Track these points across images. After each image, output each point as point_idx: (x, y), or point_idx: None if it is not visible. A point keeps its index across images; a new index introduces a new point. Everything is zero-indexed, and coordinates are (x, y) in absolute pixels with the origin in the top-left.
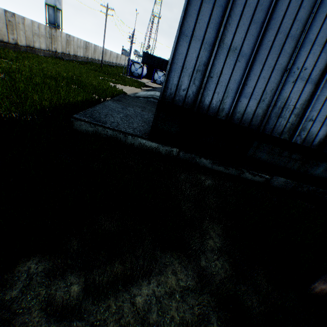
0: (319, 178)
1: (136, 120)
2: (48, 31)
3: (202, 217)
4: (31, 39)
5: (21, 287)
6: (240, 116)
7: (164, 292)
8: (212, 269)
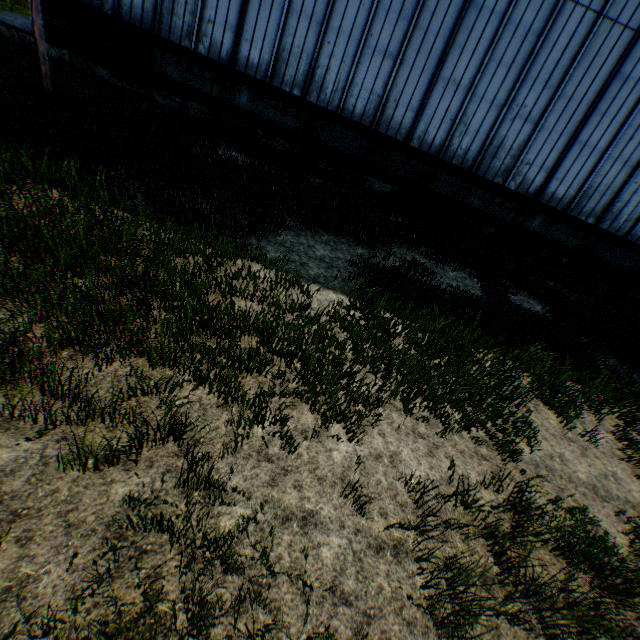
0: (247, 112)
1: None
2: None
3: None
4: None
5: None
6: (129, 13)
7: None
8: None
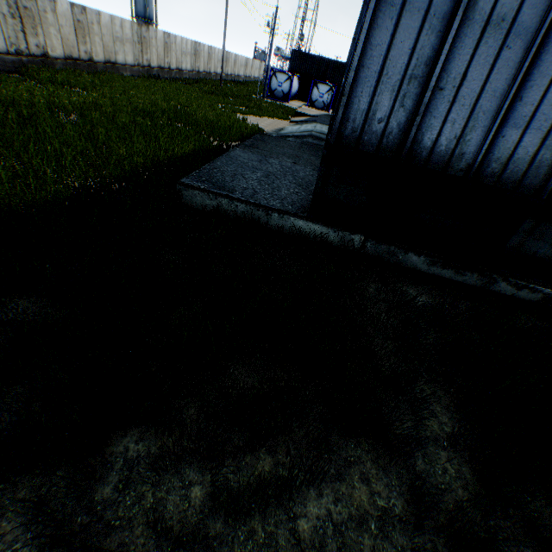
0: None
1: (285, 182)
2: (136, 32)
3: (416, 376)
4: (111, 49)
5: (116, 481)
6: (499, 168)
7: (347, 515)
8: (438, 478)
